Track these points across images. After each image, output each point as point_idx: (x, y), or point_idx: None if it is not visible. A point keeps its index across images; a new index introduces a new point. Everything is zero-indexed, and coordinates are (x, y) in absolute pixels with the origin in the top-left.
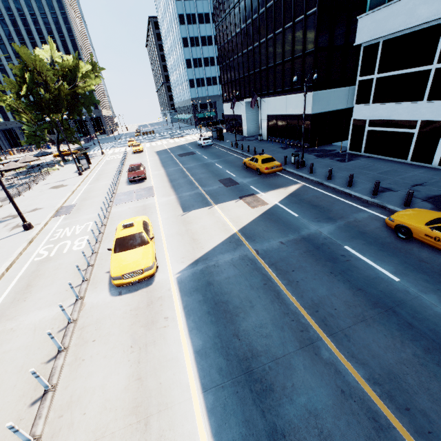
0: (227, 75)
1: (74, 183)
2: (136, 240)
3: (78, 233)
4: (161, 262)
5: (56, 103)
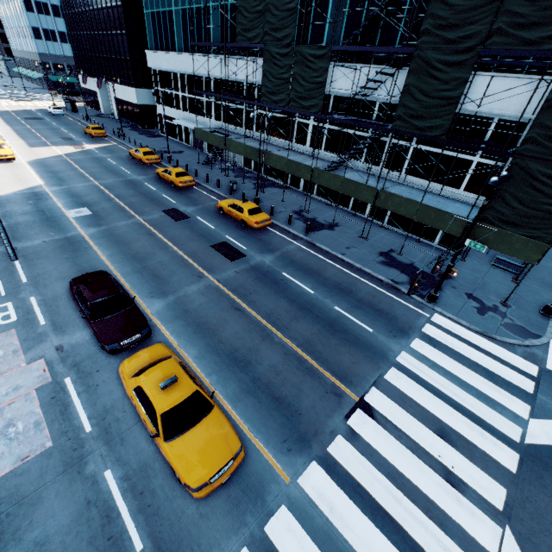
0: (77, 46)
1: None
2: (2, 146)
3: None
4: (18, 159)
5: None
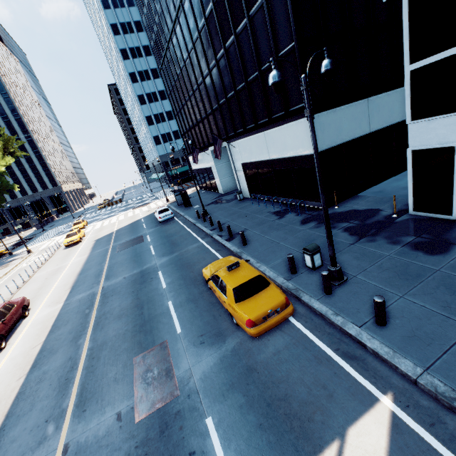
0: (184, 123)
1: None
2: None
3: None
4: None
5: None
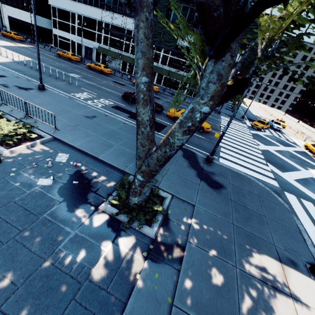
0: None
1: None
2: None
3: None
4: None
5: None
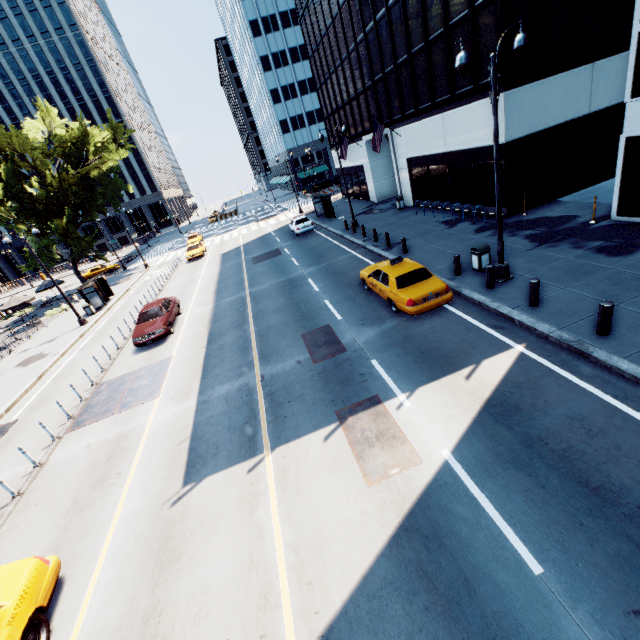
0: (329, 100)
1: (59, 349)
2: None
3: None
4: None
5: (57, 200)
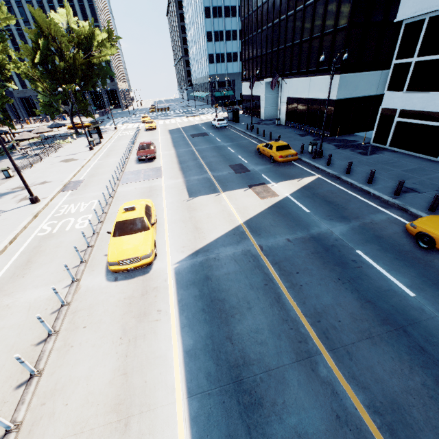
0: (248, 51)
1: (84, 158)
2: (137, 225)
3: (82, 211)
4: (161, 249)
5: (70, 72)
